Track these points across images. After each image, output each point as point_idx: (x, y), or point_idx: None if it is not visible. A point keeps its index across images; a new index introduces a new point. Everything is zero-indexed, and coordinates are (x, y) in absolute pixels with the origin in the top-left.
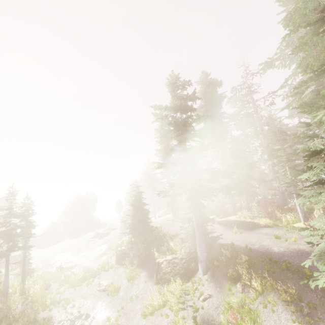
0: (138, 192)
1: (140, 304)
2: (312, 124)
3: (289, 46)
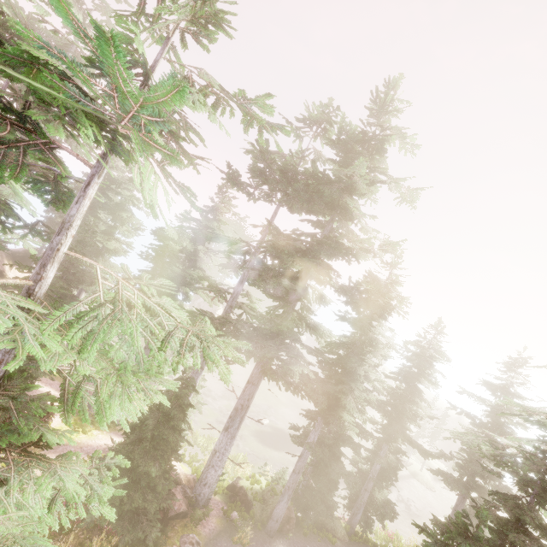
0: None
1: (422, 536)
2: None
3: None
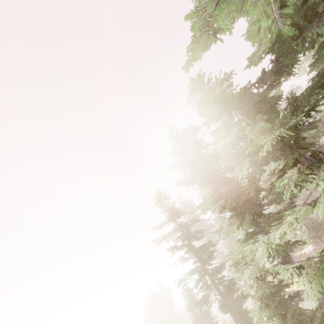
0: (189, 291)
1: None
2: (234, 264)
3: (221, 131)
